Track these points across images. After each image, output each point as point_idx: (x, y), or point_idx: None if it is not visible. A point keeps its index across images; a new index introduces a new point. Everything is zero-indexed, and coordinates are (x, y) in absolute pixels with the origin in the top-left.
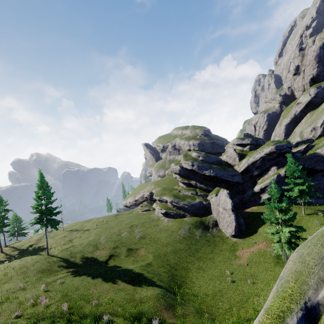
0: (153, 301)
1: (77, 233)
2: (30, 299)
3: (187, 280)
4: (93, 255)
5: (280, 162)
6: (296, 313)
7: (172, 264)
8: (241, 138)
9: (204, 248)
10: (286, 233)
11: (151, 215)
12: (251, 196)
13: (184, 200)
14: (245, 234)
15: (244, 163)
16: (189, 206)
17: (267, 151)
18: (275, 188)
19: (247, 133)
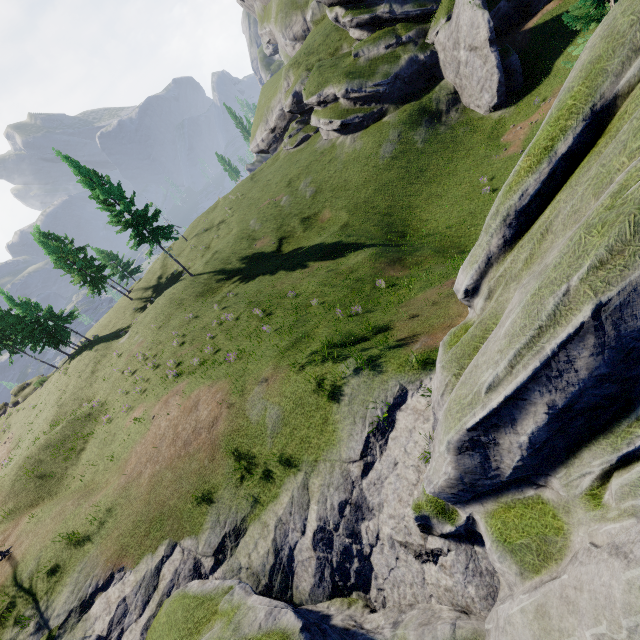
0: (368, 265)
1: (208, 234)
2: (211, 322)
3: (414, 222)
4: (255, 250)
5: None
6: (573, 129)
7: (383, 210)
8: None
9: (436, 160)
10: None
11: (316, 145)
12: None
13: (372, 76)
14: (522, 90)
15: None
16: (388, 85)
17: None
18: None
19: None
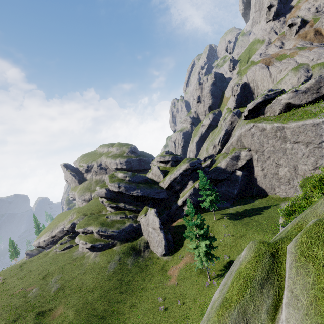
0: None
1: None
2: None
3: None
4: None
5: (195, 176)
6: None
7: (100, 313)
8: (163, 156)
9: (137, 278)
10: (203, 247)
11: (74, 253)
12: (176, 210)
13: (112, 227)
14: (174, 249)
15: (167, 179)
16: (119, 233)
17: (184, 167)
18: (191, 207)
19: (168, 151)
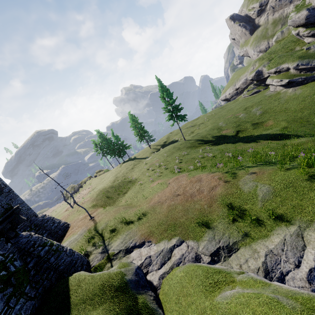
0: (311, 143)
1: (193, 128)
2: (197, 156)
3: None
4: (221, 134)
5: None
6: None
7: None
8: None
9: None
10: None
11: (265, 94)
12: None
13: None
14: None
15: None
16: None
17: None
18: None
19: None
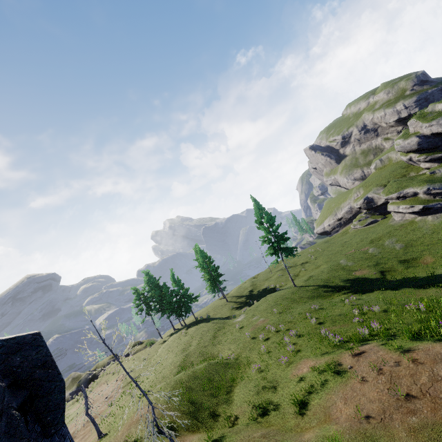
0: None
1: (293, 269)
2: (346, 312)
3: None
4: (355, 276)
5: None
6: None
7: None
8: None
9: None
10: None
11: (389, 223)
12: None
13: None
14: None
15: None
16: None
17: None
18: None
19: None
